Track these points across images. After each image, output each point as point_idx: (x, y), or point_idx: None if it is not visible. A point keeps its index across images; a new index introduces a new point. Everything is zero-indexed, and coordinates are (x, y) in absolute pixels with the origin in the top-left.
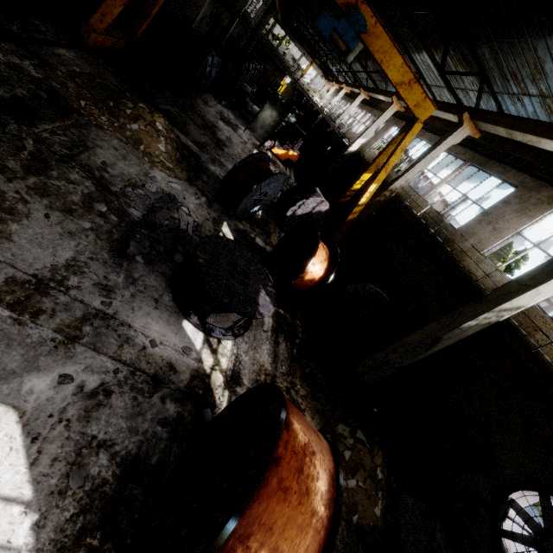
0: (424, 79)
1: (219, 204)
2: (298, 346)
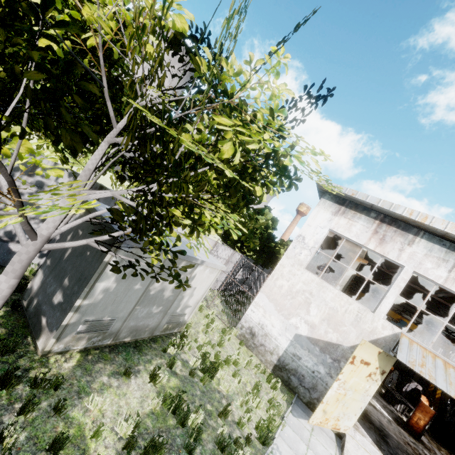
0: (449, 329)
1: None
2: (430, 435)
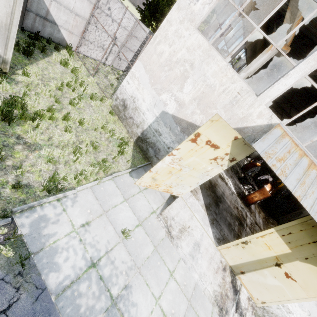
0: None
1: (241, 170)
2: (259, 204)
